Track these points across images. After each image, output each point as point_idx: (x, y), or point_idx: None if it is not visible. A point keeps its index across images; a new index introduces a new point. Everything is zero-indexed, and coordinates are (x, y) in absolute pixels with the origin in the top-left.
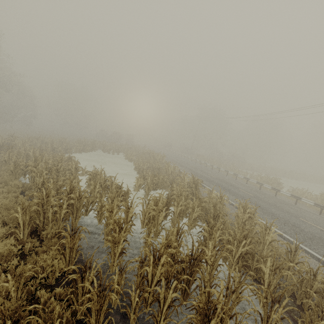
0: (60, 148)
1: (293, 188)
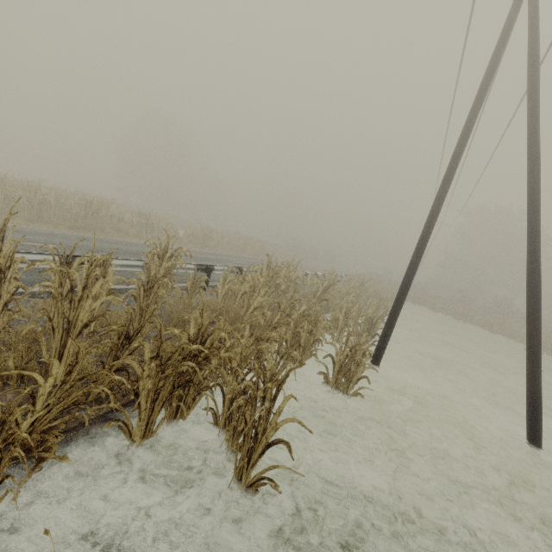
0: (175, 222)
1: (367, 296)
